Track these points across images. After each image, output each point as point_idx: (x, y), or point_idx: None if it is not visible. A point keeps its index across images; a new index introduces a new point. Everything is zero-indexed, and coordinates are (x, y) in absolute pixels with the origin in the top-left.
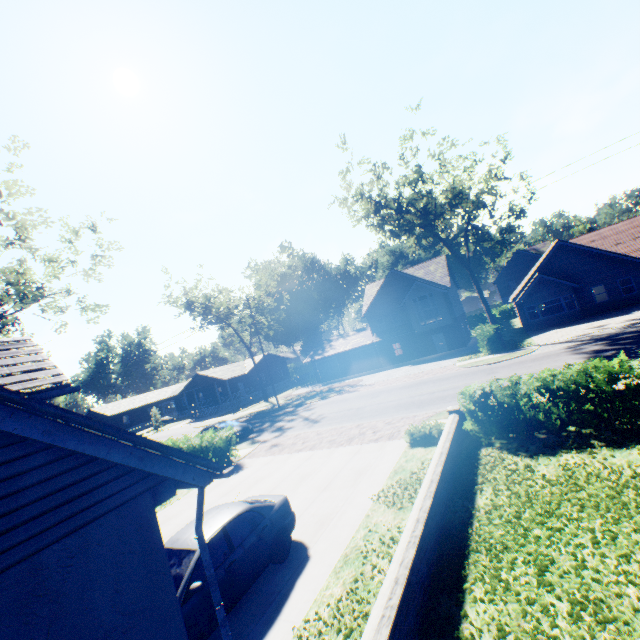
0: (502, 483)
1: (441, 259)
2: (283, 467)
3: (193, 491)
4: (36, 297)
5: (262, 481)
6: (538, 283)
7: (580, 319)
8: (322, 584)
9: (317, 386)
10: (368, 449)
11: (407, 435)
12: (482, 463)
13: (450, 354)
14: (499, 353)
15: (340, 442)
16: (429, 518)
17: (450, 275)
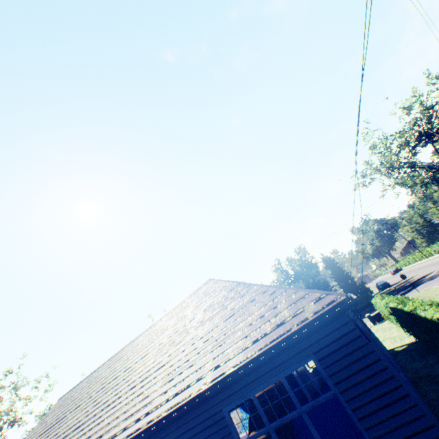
0: None
1: None
2: None
3: None
4: (18, 424)
5: None
6: None
7: None
8: None
9: None
10: None
11: None
12: None
13: None
14: None
15: None
16: None
17: None
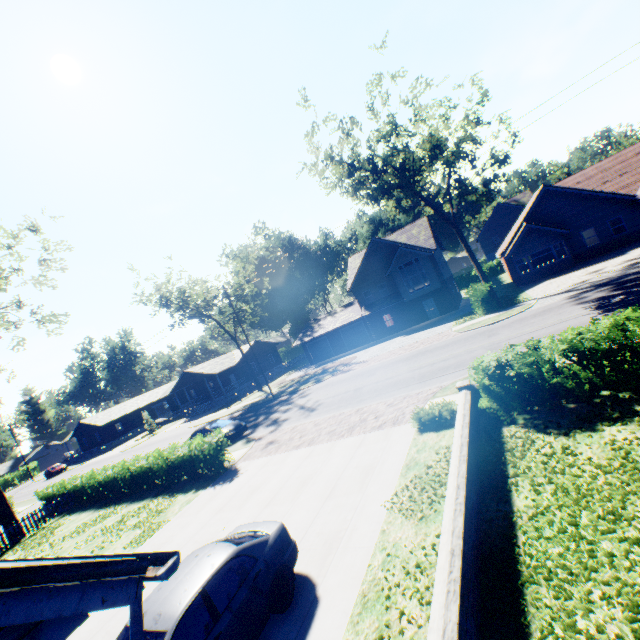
0: (540, 474)
1: (423, 221)
2: (281, 470)
3: (185, 509)
4: None
5: (259, 490)
6: (526, 234)
7: (572, 266)
8: None
9: (310, 369)
10: (372, 439)
11: (414, 419)
12: (509, 448)
13: (443, 319)
14: (495, 312)
15: (340, 433)
16: (465, 543)
17: (434, 237)
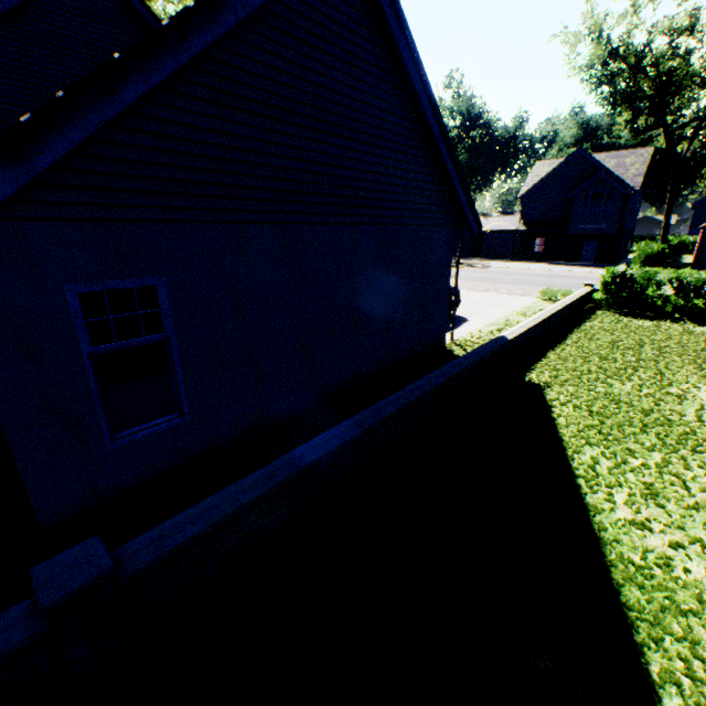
0: (606, 322)
1: (647, 152)
2: None
3: None
4: None
5: None
6: None
7: None
8: (479, 327)
9: None
10: (503, 297)
11: (541, 294)
12: (596, 314)
13: (594, 265)
14: None
15: (477, 290)
16: (557, 314)
17: (645, 177)
